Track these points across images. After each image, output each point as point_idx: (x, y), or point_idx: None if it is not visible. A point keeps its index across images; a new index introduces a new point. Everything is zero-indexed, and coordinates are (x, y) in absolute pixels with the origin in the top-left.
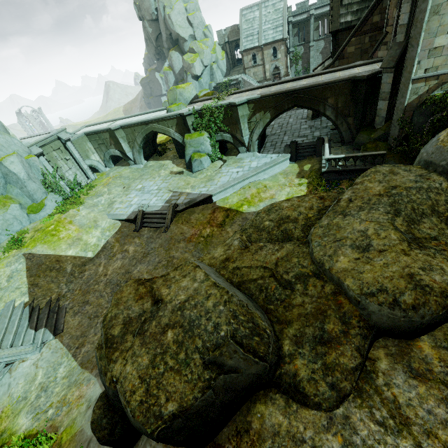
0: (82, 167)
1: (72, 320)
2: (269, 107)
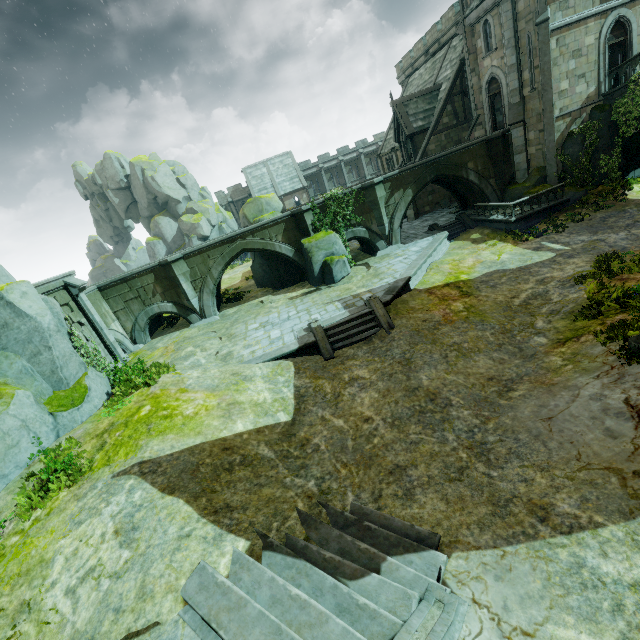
0: (107, 339)
1: (422, 509)
2: (408, 183)
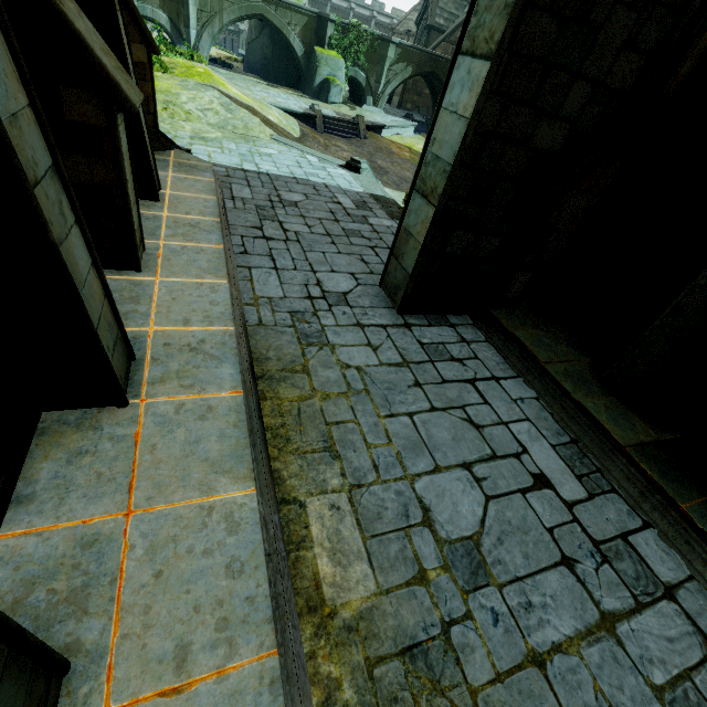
0: None
1: None
2: (412, 62)
